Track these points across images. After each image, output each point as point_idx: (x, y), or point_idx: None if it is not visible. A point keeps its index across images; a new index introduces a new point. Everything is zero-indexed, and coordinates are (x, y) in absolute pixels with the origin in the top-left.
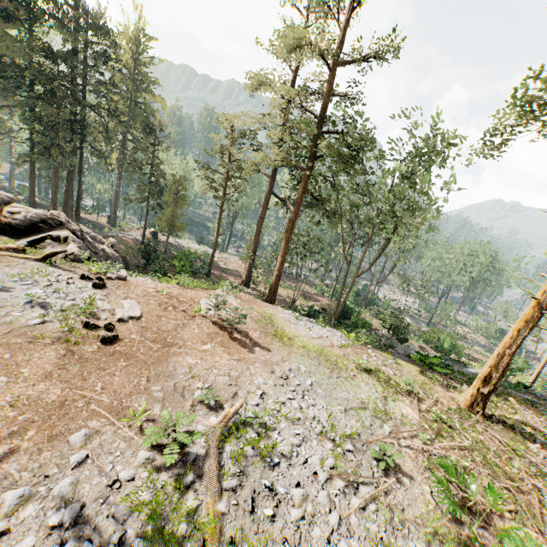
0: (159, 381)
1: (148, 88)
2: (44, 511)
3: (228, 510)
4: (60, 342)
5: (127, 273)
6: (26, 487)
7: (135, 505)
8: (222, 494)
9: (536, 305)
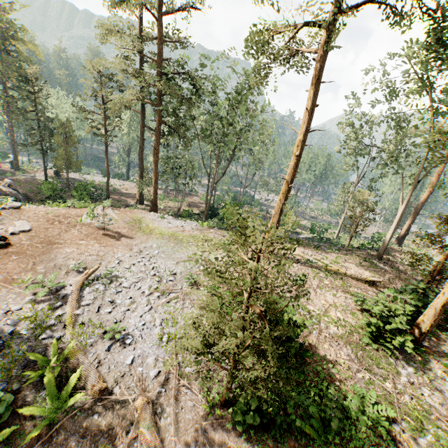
0: (43, 264)
1: (16, 36)
2: None
3: (82, 313)
4: None
5: (22, 203)
6: None
7: (22, 318)
8: (80, 308)
9: (286, 183)
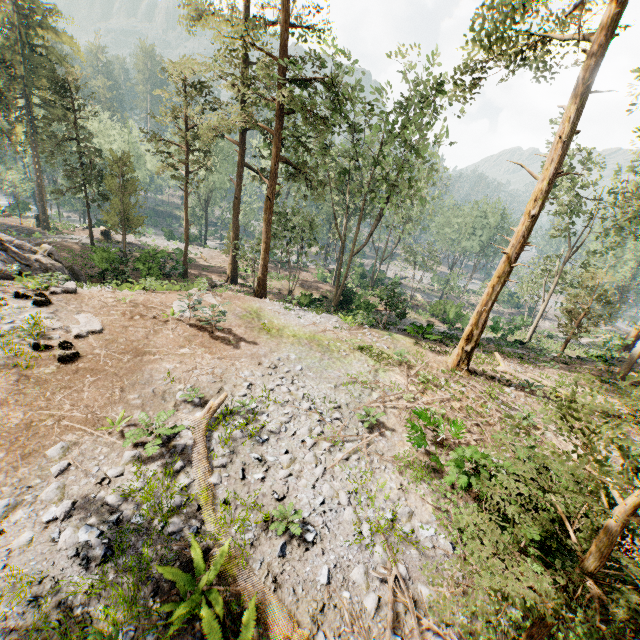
0: (135, 390)
1: (44, 22)
2: (36, 513)
3: (220, 481)
4: (9, 368)
5: (76, 284)
6: (10, 498)
7: (128, 493)
8: (213, 471)
9: (507, 260)
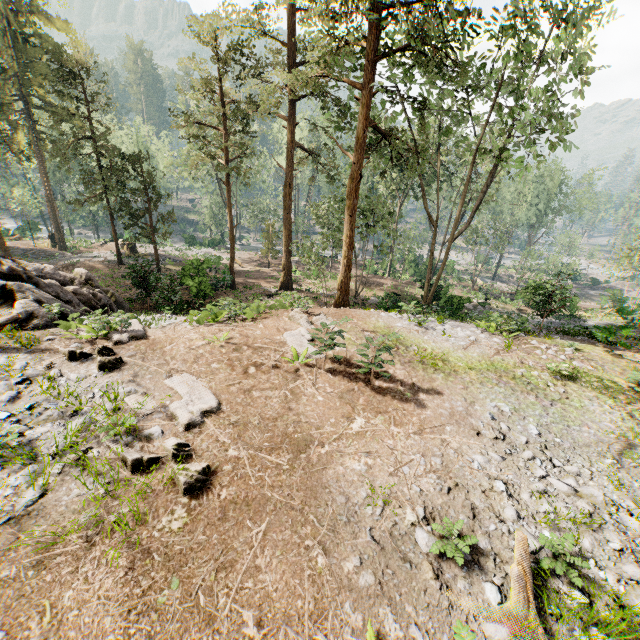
0: (344, 543)
1: (34, 5)
2: None
3: None
4: (103, 533)
5: (140, 322)
6: None
7: None
8: None
9: None
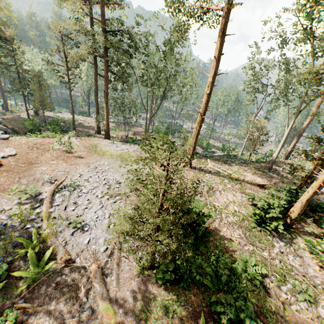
0: (25, 178)
1: None
2: None
3: (54, 211)
4: None
5: (10, 135)
6: None
7: (12, 215)
8: (52, 207)
9: (200, 115)
